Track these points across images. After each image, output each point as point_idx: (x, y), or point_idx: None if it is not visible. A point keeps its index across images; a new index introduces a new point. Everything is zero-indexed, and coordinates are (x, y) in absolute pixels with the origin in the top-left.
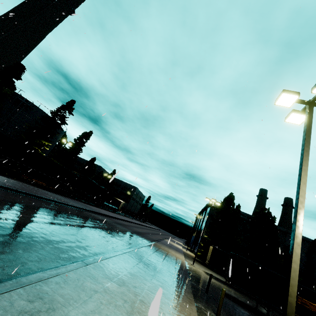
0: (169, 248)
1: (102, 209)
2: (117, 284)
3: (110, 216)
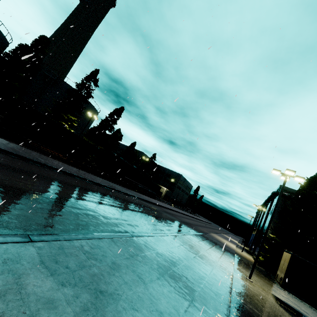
0: (211, 245)
1: (136, 192)
2: None
3: (139, 198)
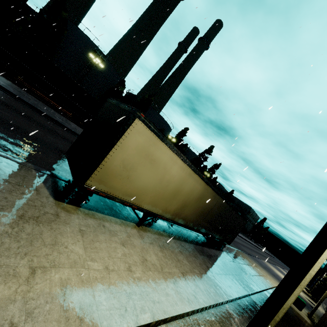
0: (278, 271)
1: None
2: (251, 260)
3: None
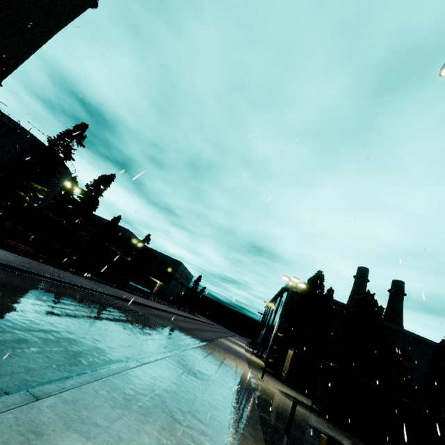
0: (226, 352)
1: (126, 291)
2: (100, 444)
3: (137, 302)
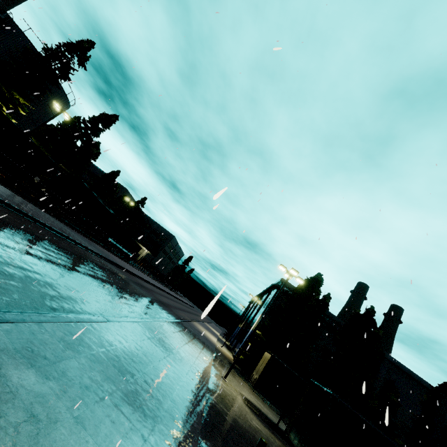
0: (192, 336)
1: (103, 247)
2: None
3: (108, 259)
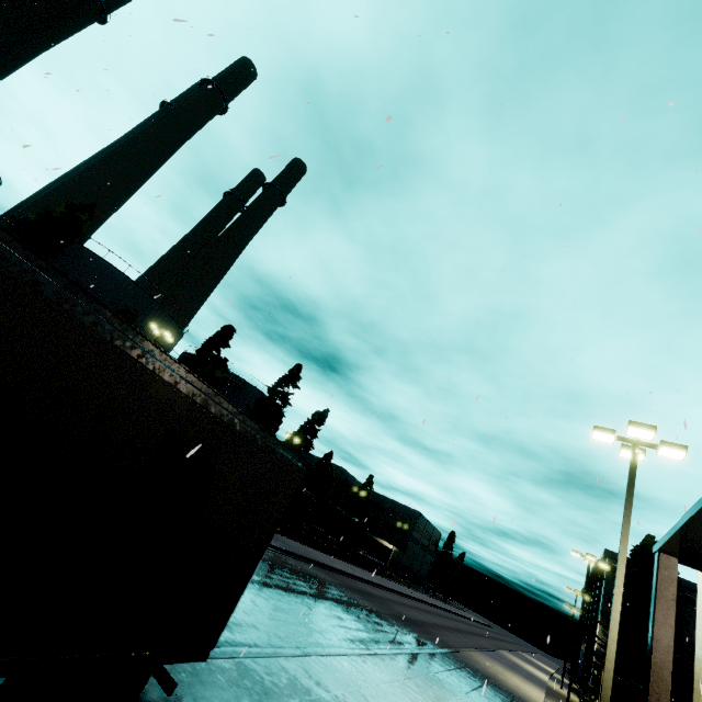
0: (507, 669)
1: (355, 565)
2: (413, 682)
3: (375, 583)
